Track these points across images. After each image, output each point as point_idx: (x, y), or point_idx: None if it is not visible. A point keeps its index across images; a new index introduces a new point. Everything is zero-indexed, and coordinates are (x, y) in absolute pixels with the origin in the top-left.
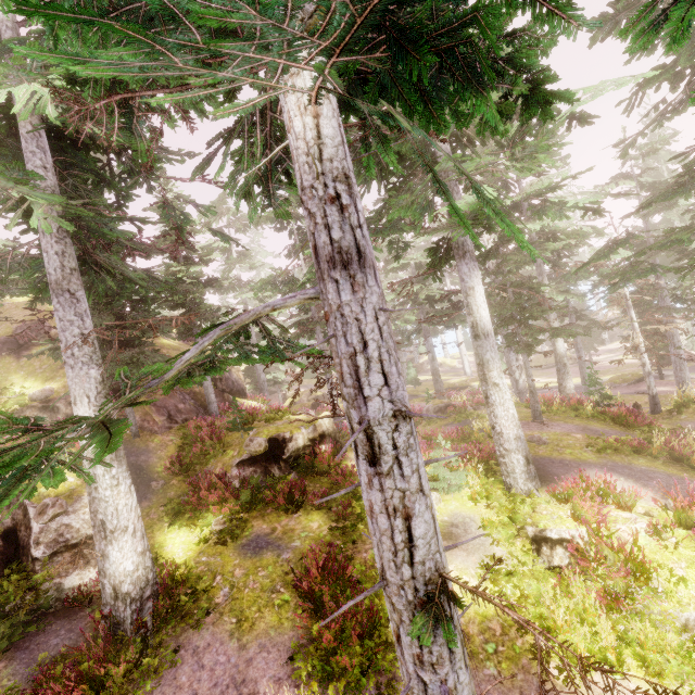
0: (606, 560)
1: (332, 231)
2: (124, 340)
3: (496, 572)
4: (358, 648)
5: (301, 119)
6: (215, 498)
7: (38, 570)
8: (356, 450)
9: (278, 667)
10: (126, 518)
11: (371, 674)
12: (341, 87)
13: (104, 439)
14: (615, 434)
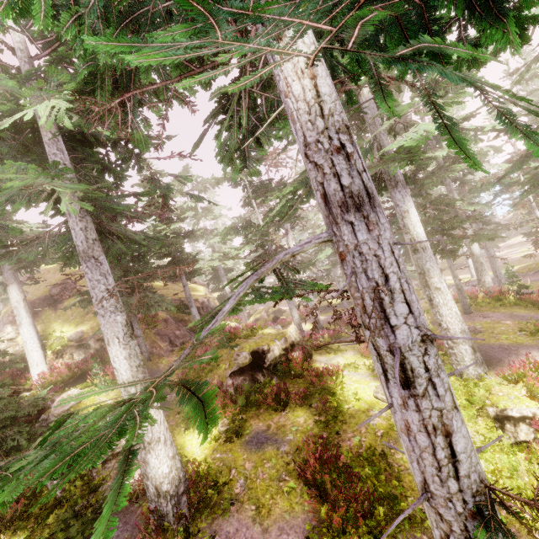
0: None
1: (342, 179)
2: (130, 287)
3: None
4: (364, 527)
5: (299, 83)
6: (218, 405)
7: (95, 476)
8: (385, 374)
9: None
10: (158, 431)
11: None
12: (360, 38)
13: (197, 407)
14: None
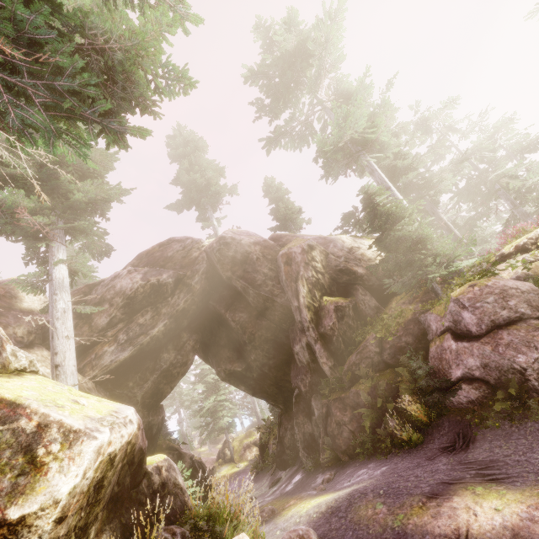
0: None
1: None
2: None
3: None
4: None
5: None
6: None
7: None
8: None
9: None
10: None
11: None
12: None
13: None
14: None
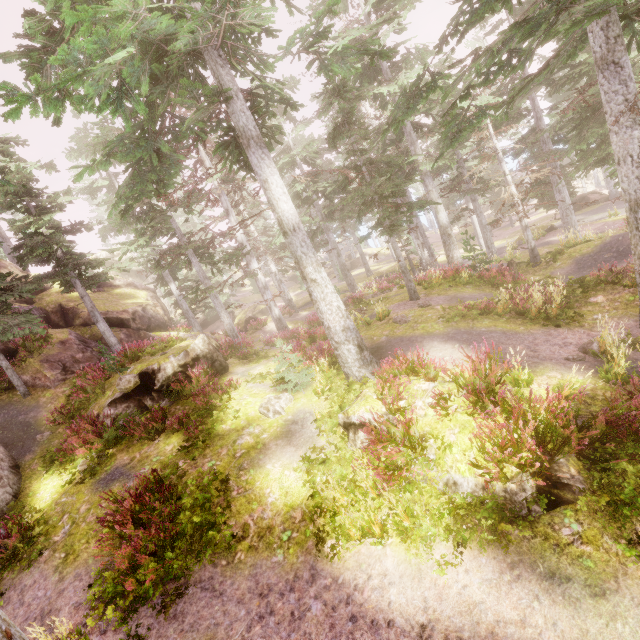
0: (396, 437)
1: None
2: None
3: (313, 463)
4: (153, 564)
5: None
6: (80, 442)
7: None
8: None
9: (83, 593)
10: None
11: (160, 585)
12: None
13: None
14: (478, 298)
